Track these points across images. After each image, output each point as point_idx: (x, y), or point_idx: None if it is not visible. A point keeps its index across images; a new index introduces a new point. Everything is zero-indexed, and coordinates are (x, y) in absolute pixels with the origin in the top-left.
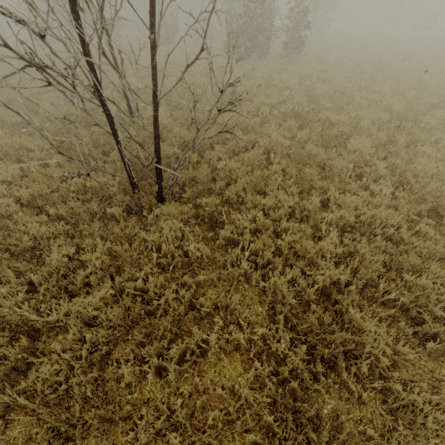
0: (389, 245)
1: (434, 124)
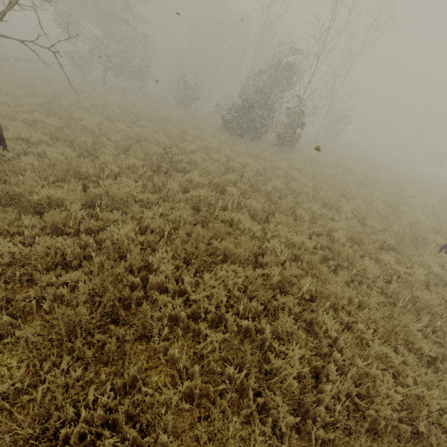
0: None
1: (371, 275)
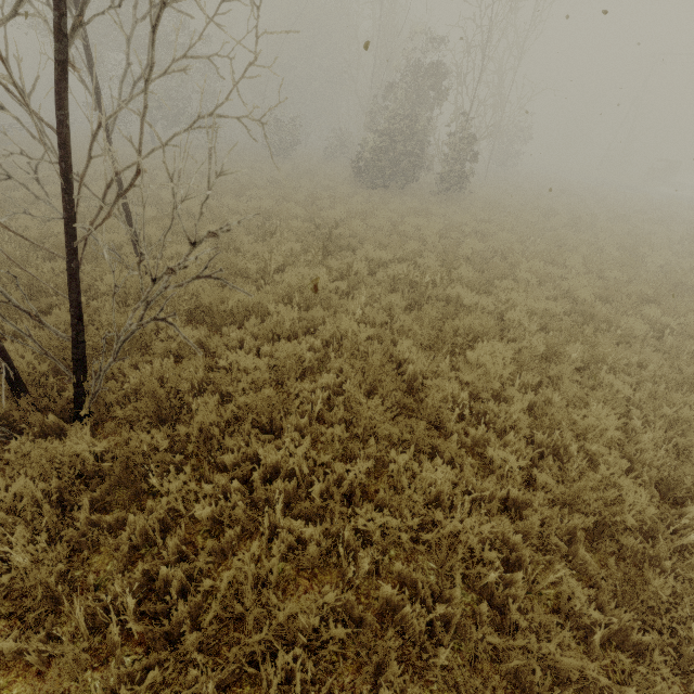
0: (484, 610)
1: (640, 332)
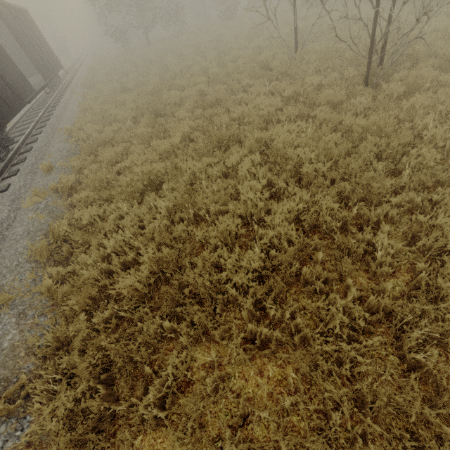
0: None
1: None
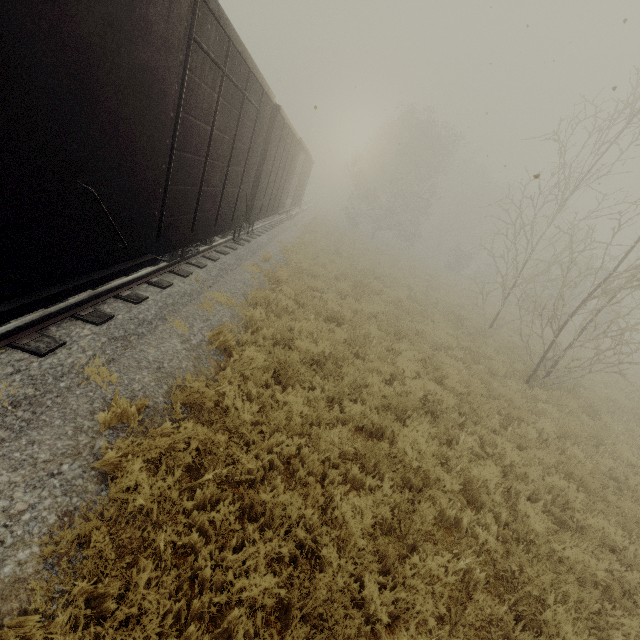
0: None
1: None
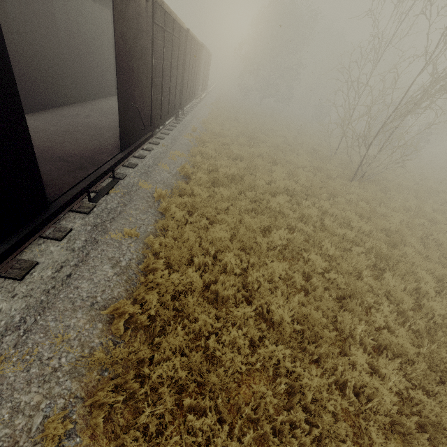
0: None
1: None
